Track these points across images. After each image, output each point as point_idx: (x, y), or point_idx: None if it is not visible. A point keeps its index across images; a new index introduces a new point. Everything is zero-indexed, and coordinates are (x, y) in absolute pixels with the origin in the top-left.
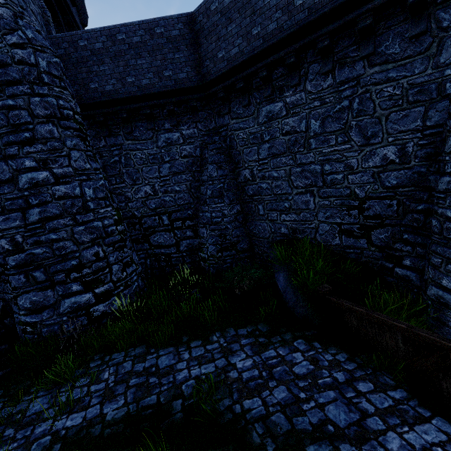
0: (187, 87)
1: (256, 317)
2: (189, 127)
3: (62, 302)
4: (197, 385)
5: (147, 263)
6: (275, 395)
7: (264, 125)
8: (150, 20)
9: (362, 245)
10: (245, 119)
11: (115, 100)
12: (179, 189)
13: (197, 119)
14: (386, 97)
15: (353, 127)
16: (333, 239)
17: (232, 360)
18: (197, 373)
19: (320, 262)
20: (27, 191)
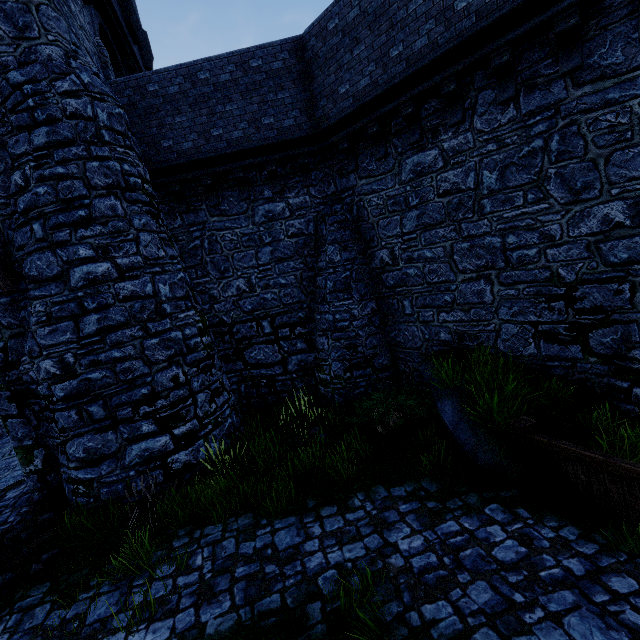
0: (296, 137)
1: (415, 469)
2: (298, 193)
3: (128, 449)
4: (342, 579)
5: (241, 391)
6: (472, 597)
7: (410, 183)
8: (243, 50)
9: (574, 355)
10: (380, 177)
11: (196, 162)
12: (285, 282)
13: (310, 182)
14: (604, 129)
15: (551, 178)
16: (525, 346)
17: (391, 537)
18: (338, 559)
19: (511, 382)
20: (81, 291)
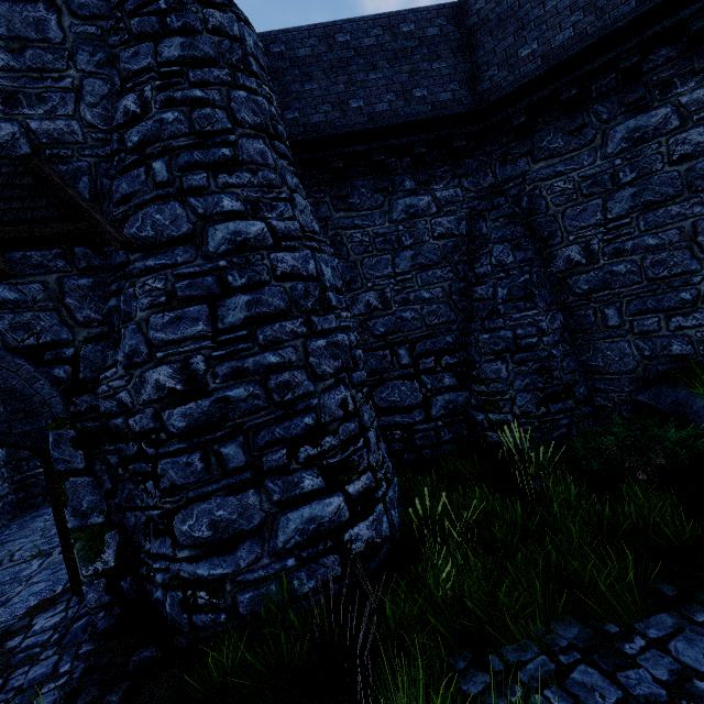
0: (454, 113)
1: None
2: (446, 185)
3: (281, 520)
4: None
5: None
6: None
7: (621, 155)
8: (392, 13)
9: None
10: (570, 155)
11: (329, 138)
12: (429, 295)
13: (464, 170)
14: None
15: None
16: None
17: None
18: None
19: None
20: (222, 259)
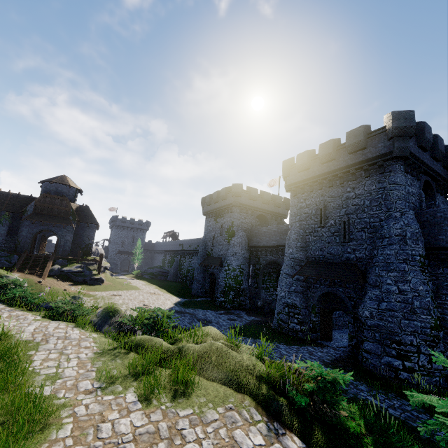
0: None
1: None
2: None
3: (383, 356)
4: None
5: None
6: None
7: None
8: None
9: None
10: None
11: None
12: None
13: None
14: None
15: None
16: None
17: None
18: None
19: None
20: (383, 293)
